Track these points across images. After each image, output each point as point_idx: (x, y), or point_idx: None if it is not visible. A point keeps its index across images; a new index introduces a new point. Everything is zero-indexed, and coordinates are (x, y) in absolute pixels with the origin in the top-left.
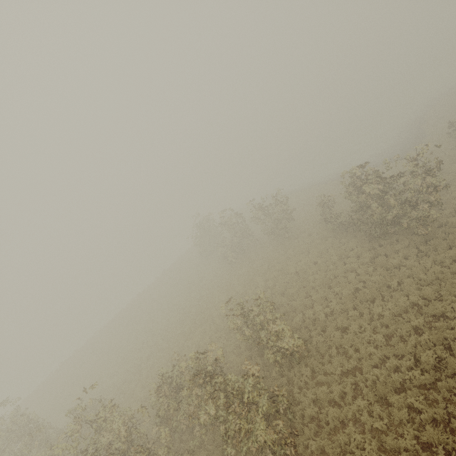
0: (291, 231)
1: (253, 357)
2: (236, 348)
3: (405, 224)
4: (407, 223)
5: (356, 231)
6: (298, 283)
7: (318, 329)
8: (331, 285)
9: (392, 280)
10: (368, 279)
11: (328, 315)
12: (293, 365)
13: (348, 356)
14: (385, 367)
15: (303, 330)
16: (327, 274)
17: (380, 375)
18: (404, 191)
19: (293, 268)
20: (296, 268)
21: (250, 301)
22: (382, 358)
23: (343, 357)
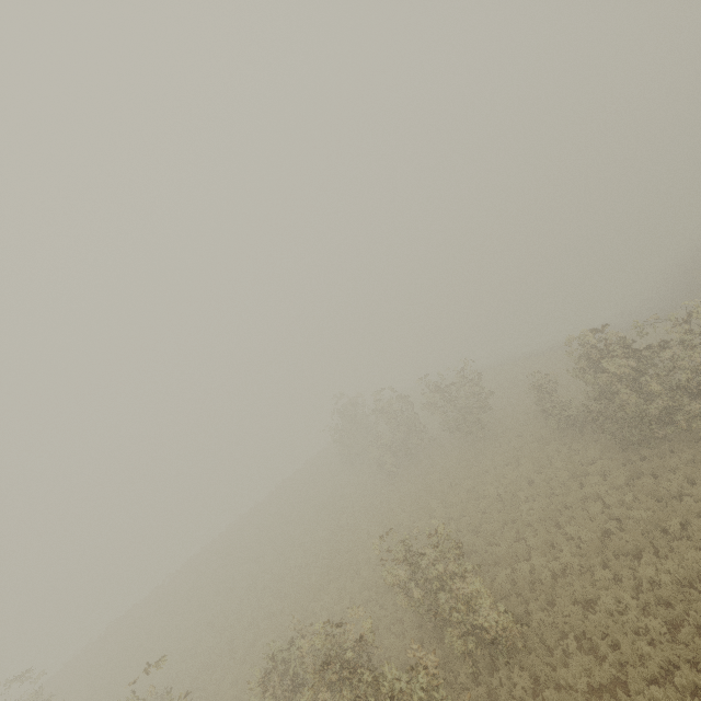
0: (487, 427)
1: (425, 642)
2: (396, 622)
3: (683, 423)
4: (686, 421)
5: (598, 431)
6: (501, 514)
7: (541, 600)
8: (560, 521)
9: (670, 519)
10: (626, 515)
11: (557, 575)
12: (497, 664)
13: (600, 657)
14: (673, 685)
15: (514, 600)
16: (552, 502)
17: (664, 699)
18: (673, 369)
19: (493, 489)
20: (497, 488)
21: (420, 541)
22: (666, 667)
23: (590, 657)
